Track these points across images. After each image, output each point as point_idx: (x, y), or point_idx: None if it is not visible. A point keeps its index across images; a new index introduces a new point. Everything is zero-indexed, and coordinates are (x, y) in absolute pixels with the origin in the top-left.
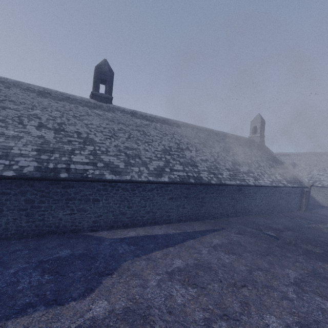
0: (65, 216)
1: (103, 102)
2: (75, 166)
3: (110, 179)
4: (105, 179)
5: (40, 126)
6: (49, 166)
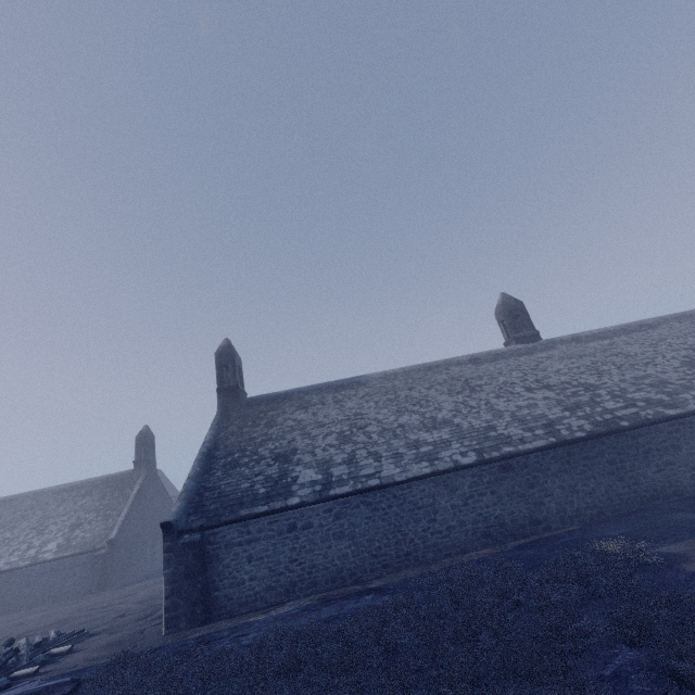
0: (655, 474)
1: (532, 342)
2: (619, 413)
3: (676, 414)
4: (670, 415)
5: (528, 389)
6: (598, 419)
